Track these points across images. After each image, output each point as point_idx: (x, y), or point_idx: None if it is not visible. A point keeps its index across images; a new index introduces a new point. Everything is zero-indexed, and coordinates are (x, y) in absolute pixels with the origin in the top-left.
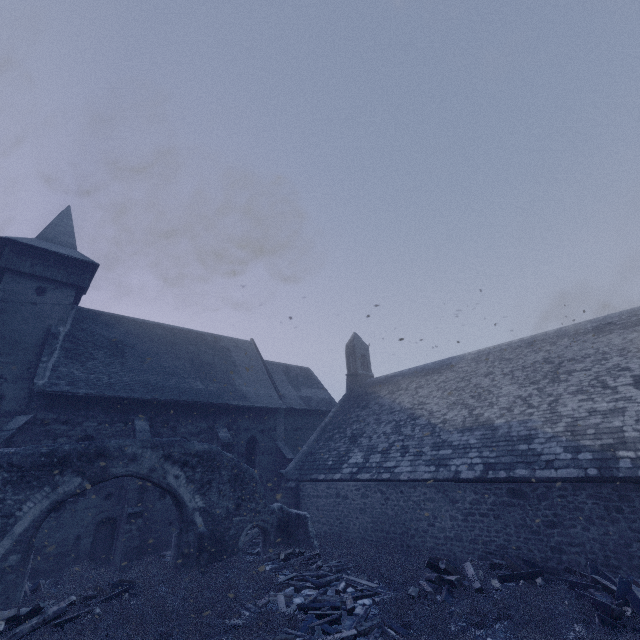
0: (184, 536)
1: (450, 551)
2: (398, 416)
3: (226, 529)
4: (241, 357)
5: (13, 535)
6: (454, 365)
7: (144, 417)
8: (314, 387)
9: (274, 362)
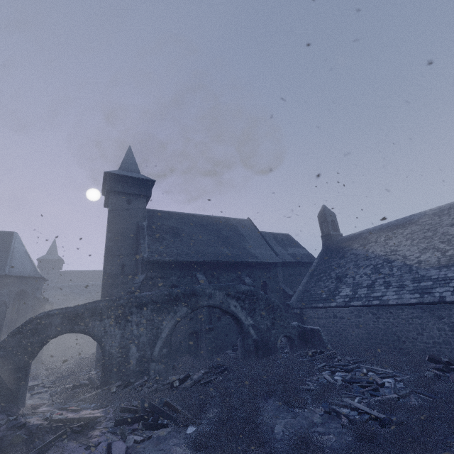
0: (246, 341)
1: (439, 352)
2: (374, 261)
3: (268, 337)
4: (245, 230)
5: (162, 338)
6: (417, 220)
7: (200, 272)
8: (295, 247)
9: (265, 232)
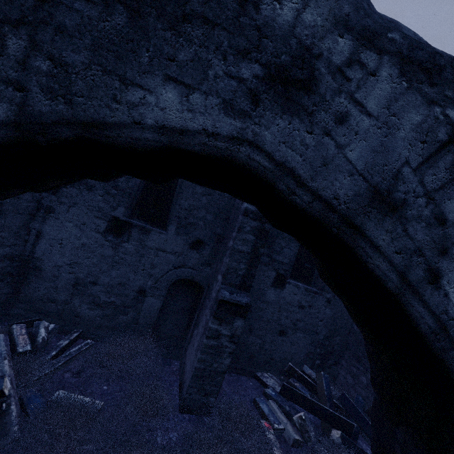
0: None
1: None
2: None
3: None
4: None
5: None
6: None
7: None
8: None
9: None
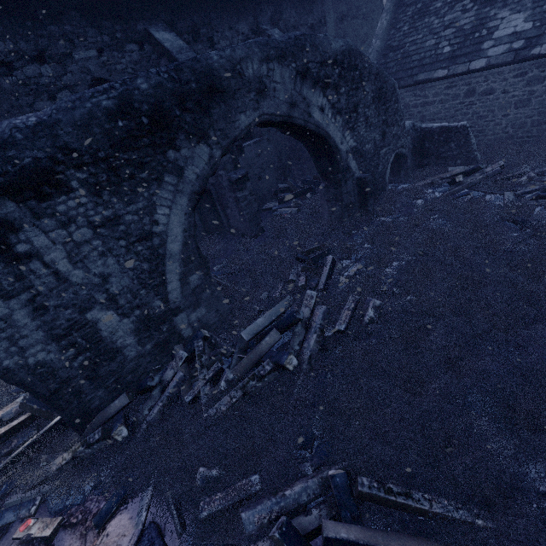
0: (343, 188)
1: None
2: None
3: (375, 167)
4: None
5: (173, 257)
6: None
7: (158, 24)
8: None
9: None
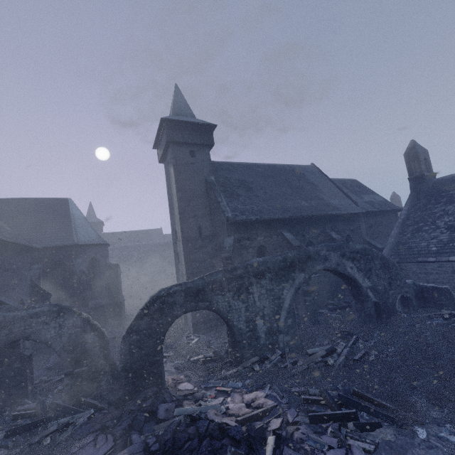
0: (365, 304)
1: None
2: None
3: (386, 299)
4: (314, 179)
5: (284, 308)
6: None
7: (285, 230)
8: (369, 193)
9: (331, 179)
